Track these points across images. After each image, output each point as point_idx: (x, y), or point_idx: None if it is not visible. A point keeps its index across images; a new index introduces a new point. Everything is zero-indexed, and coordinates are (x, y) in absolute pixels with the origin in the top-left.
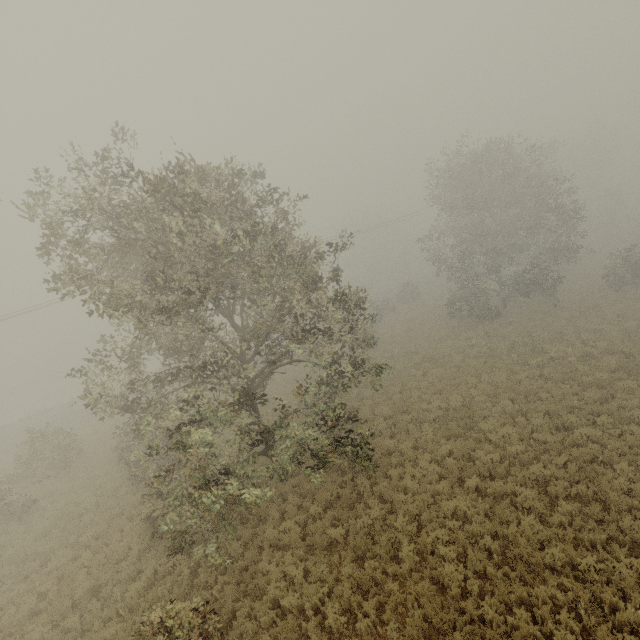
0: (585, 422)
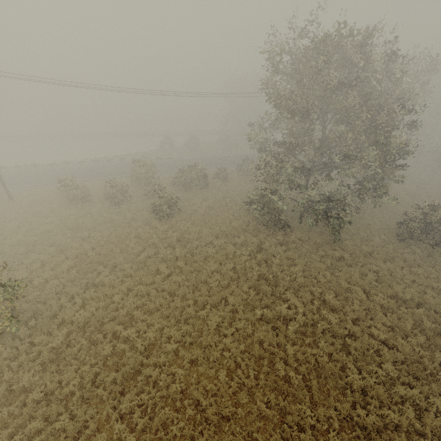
0: None
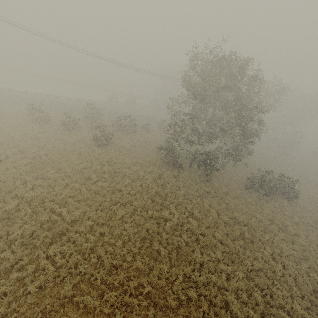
0: (105, 287)
